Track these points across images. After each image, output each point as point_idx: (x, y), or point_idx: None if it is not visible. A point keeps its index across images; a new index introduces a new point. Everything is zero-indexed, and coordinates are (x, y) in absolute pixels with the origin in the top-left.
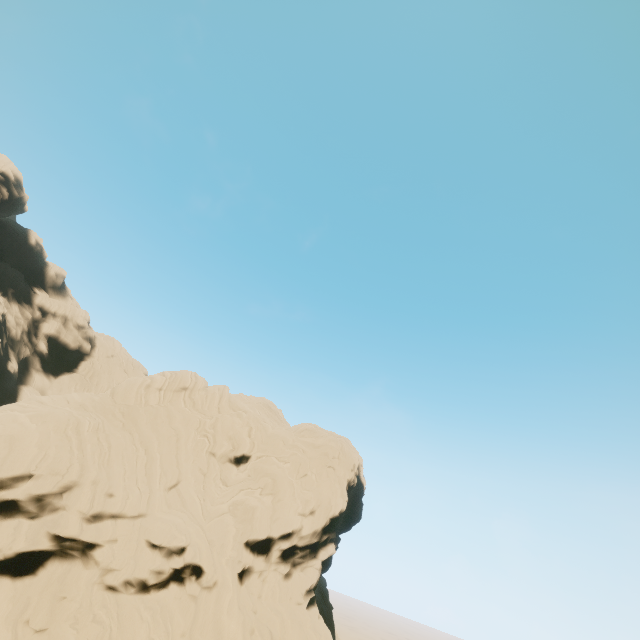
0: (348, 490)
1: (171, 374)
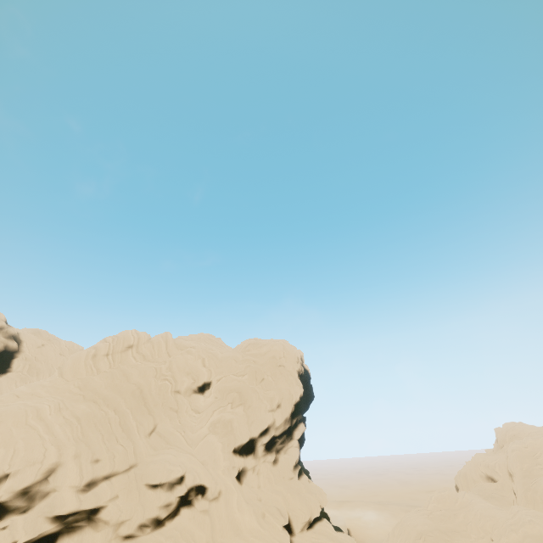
0: (299, 379)
1: (112, 338)
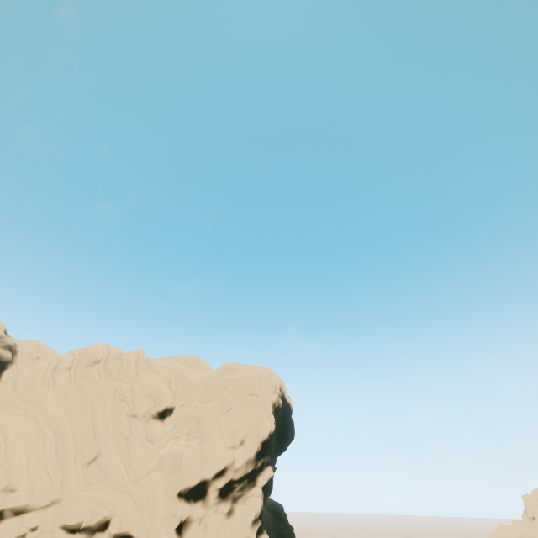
0: (275, 412)
1: (80, 351)
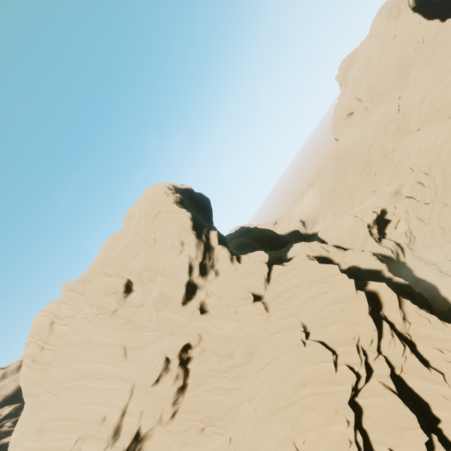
0: (182, 205)
1: (30, 337)
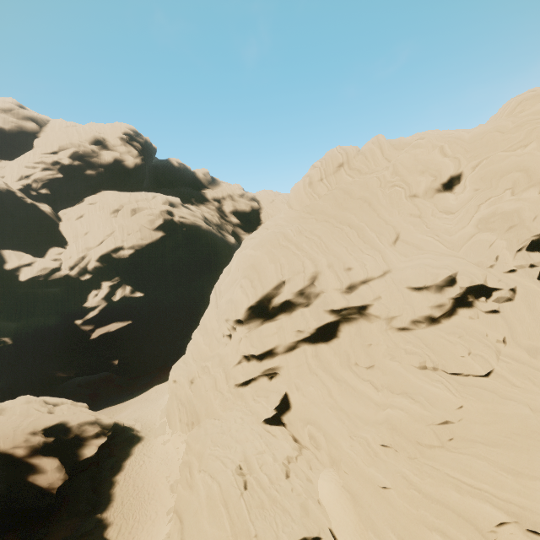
0: None
1: (320, 162)
